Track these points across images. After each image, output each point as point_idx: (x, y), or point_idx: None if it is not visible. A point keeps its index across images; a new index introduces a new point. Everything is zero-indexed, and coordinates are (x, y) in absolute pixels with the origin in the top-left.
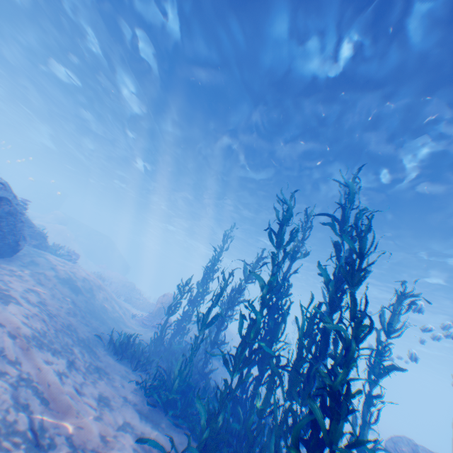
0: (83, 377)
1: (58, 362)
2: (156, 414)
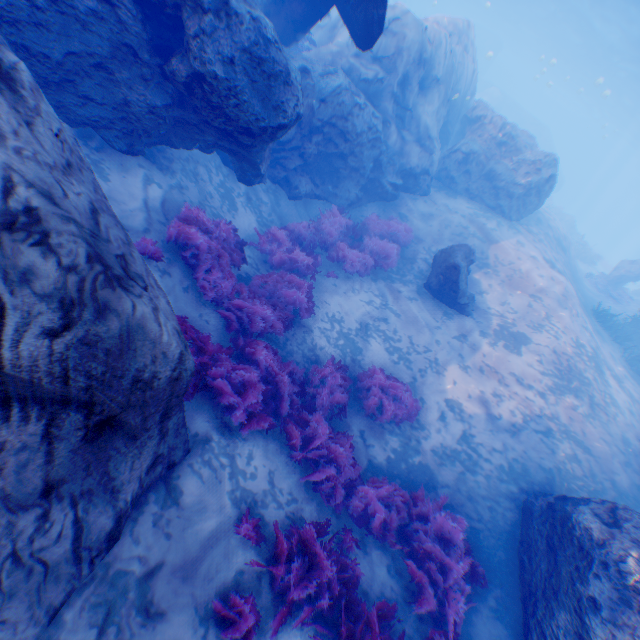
0: (596, 337)
1: (588, 324)
2: (634, 378)
